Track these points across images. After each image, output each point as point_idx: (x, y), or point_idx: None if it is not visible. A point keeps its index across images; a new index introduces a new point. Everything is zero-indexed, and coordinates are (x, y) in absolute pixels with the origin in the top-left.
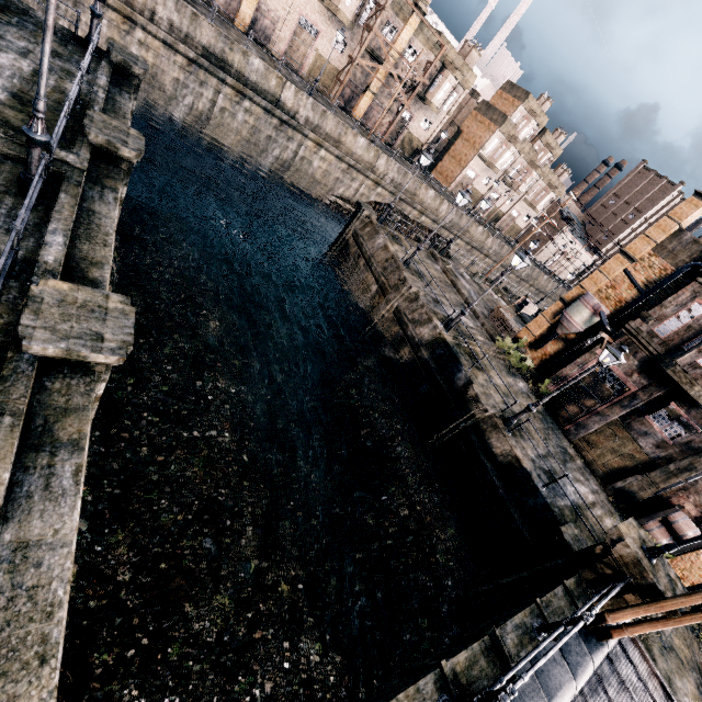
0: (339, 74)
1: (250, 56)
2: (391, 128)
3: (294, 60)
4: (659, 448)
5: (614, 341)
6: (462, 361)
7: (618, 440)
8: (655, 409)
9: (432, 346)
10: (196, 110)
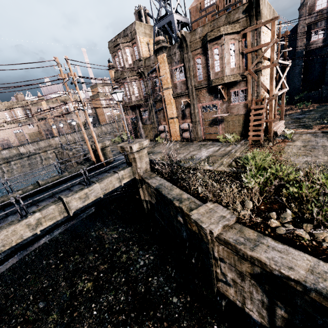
0: (39, 132)
1: (1, 152)
2: (69, 128)
3: (23, 141)
4: (149, 120)
5: (125, 112)
6: (88, 154)
7: (147, 128)
8: (141, 114)
9: (84, 159)
10: (0, 178)
